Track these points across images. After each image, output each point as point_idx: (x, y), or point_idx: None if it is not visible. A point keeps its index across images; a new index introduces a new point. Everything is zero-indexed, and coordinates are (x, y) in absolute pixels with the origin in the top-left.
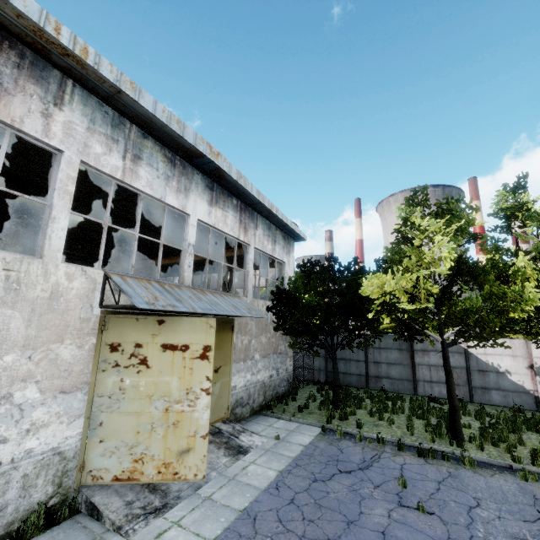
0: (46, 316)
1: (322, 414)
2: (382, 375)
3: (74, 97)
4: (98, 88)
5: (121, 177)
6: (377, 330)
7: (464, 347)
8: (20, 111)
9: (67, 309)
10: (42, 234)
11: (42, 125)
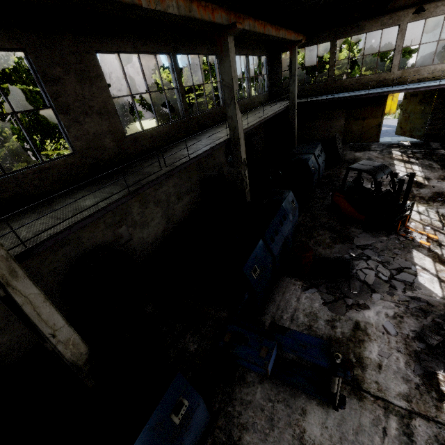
0: None
1: None
2: None
3: None
4: None
5: None
6: None
7: None
8: None
9: None
10: None
11: None
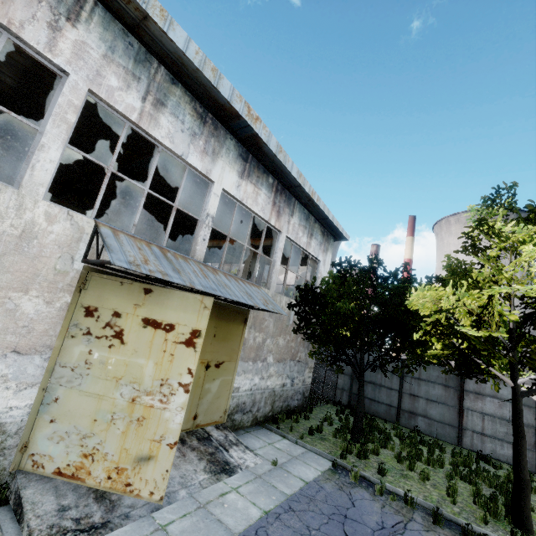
0: (11, 258)
1: (337, 444)
2: (418, 411)
3: (94, 17)
4: (123, 11)
5: (137, 120)
6: (422, 355)
7: (535, 400)
8: (22, 15)
9: (40, 254)
10: (26, 163)
11: (47, 37)
